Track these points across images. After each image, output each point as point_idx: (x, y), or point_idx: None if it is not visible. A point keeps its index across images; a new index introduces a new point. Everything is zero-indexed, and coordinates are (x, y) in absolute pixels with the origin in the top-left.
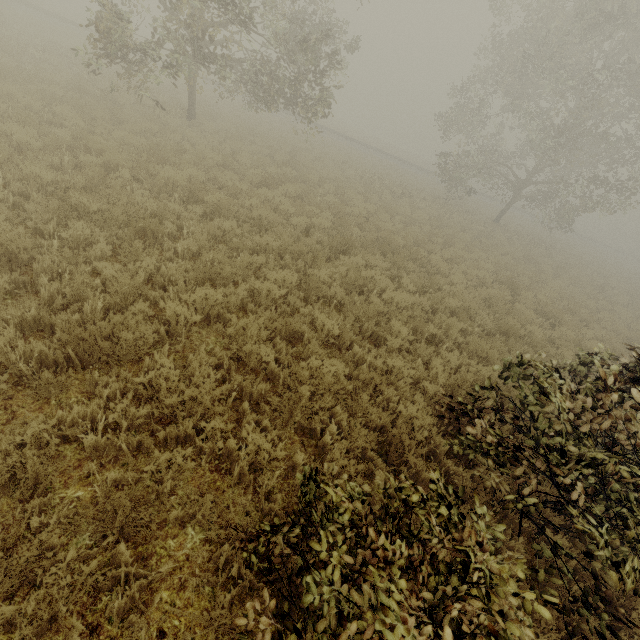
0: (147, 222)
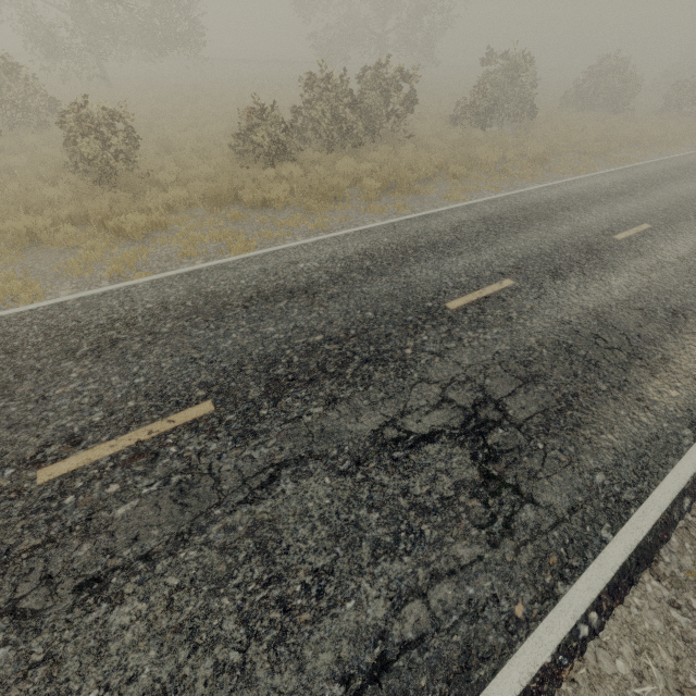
0: (150, 123)
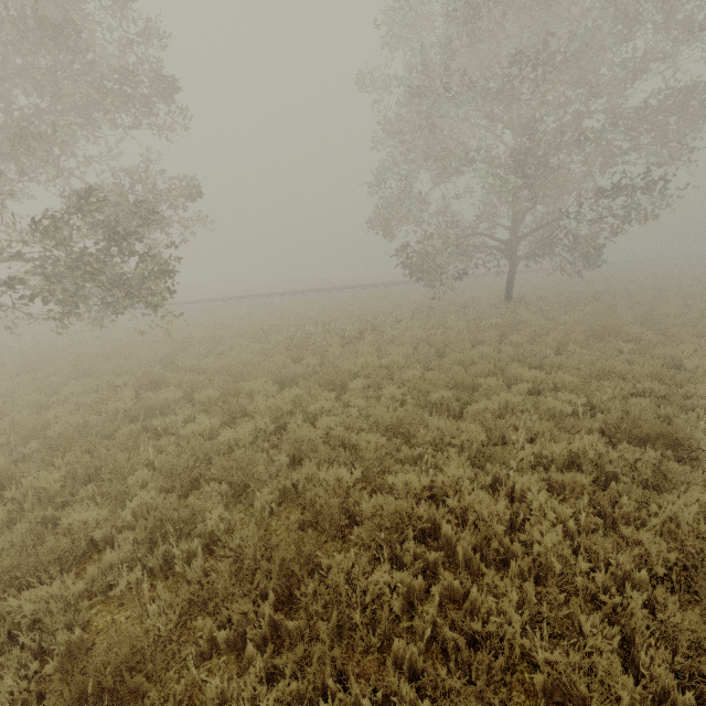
0: None
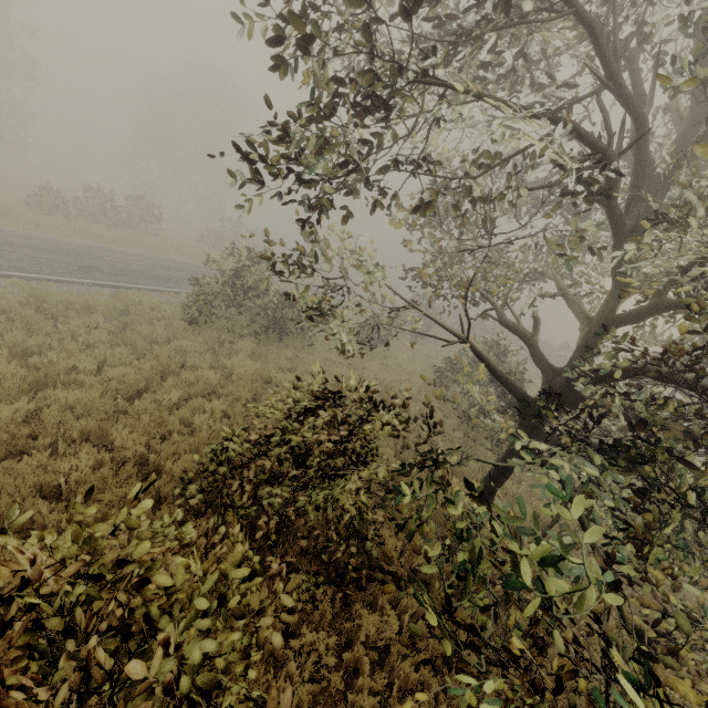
0: None
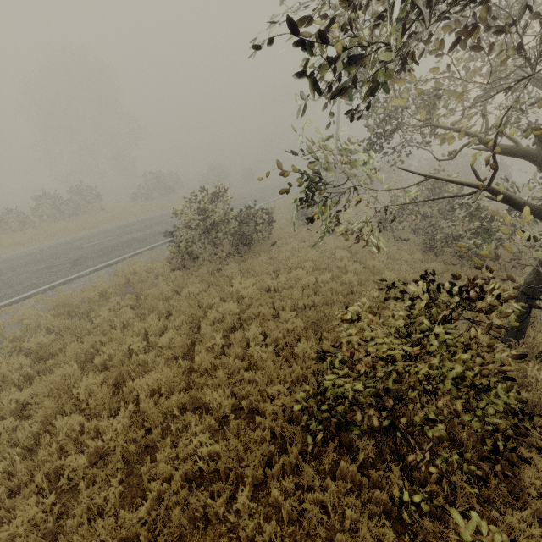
0: None
